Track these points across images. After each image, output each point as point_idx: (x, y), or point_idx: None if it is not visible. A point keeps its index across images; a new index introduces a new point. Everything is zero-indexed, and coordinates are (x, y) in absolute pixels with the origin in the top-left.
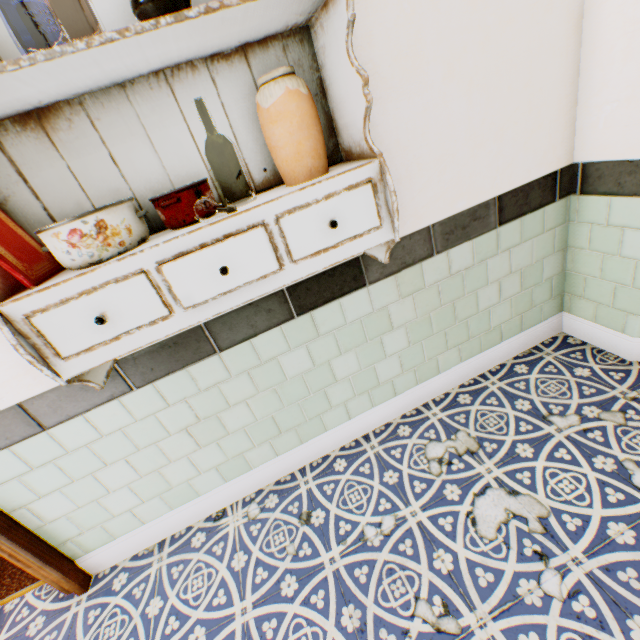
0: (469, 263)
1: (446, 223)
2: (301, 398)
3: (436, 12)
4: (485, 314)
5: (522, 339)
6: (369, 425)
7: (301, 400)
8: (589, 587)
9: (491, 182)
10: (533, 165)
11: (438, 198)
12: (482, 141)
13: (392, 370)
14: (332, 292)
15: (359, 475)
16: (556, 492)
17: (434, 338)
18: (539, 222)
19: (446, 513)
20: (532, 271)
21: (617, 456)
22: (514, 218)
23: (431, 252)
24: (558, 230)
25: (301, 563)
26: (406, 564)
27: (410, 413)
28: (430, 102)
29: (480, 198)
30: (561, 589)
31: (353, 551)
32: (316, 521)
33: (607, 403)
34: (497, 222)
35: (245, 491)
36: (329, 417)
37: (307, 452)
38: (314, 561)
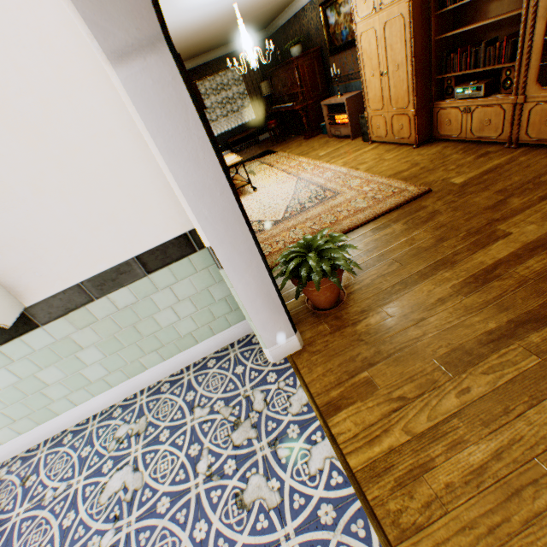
0: (134, 300)
1: (95, 279)
2: (22, 398)
3: (0, 156)
4: (171, 328)
5: (218, 339)
6: (97, 407)
7: (23, 399)
8: (122, 542)
9: (124, 249)
10: (160, 232)
11: (77, 265)
12: (98, 225)
13: (100, 372)
14: (11, 334)
15: (72, 448)
16: (156, 470)
17: (129, 349)
18: (189, 266)
19: (94, 482)
20: (202, 296)
21: (205, 444)
22: (162, 267)
23: (92, 298)
24: (213, 268)
25: (2, 515)
26: (51, 520)
27: (130, 397)
28: (30, 210)
29: (119, 260)
30: (109, 543)
31: (32, 508)
32: (29, 483)
33: (232, 399)
34: (146, 272)
35: (4, 457)
36: (57, 406)
37: (48, 429)
38: (9, 514)
